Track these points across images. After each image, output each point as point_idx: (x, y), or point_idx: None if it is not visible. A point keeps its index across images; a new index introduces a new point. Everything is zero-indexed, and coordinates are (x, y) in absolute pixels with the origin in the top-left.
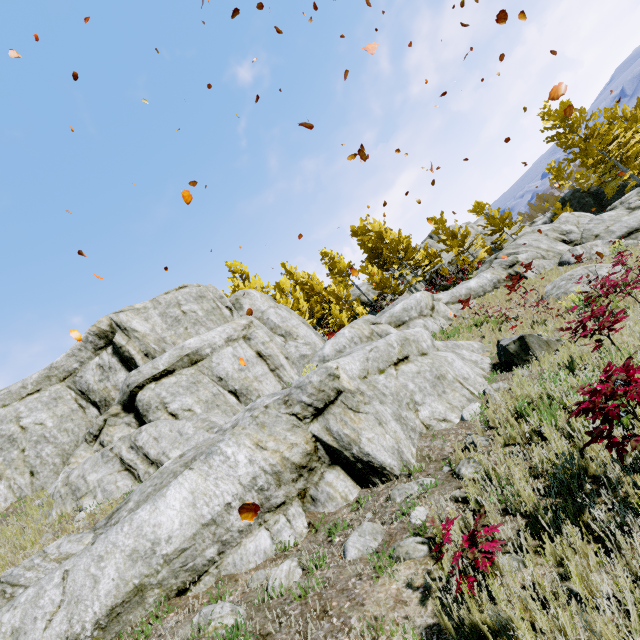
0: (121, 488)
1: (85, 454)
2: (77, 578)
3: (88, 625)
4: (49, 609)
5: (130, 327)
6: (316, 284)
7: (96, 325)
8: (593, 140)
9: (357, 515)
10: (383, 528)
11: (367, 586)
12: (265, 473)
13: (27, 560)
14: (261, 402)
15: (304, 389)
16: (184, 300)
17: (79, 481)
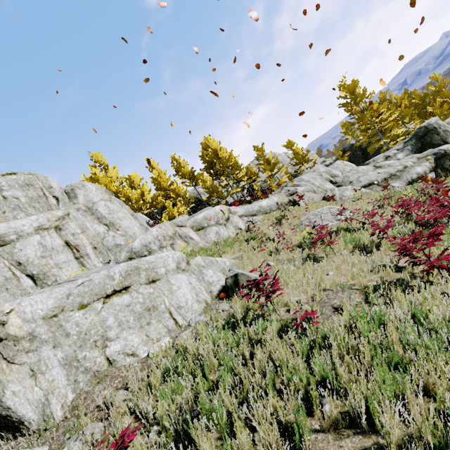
0: None
1: None
2: None
3: None
4: None
5: None
6: (163, 181)
7: None
8: (366, 113)
9: None
10: None
11: None
12: None
13: None
14: None
15: None
16: (8, 186)
17: None
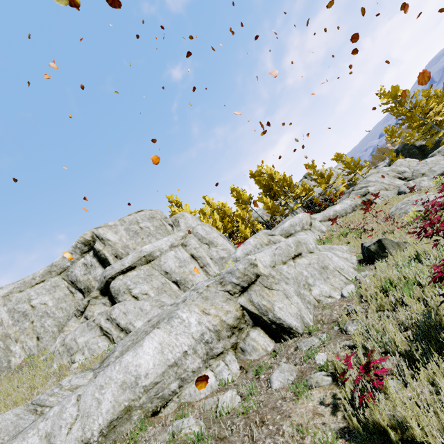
0: (101, 347)
1: (75, 324)
2: (87, 400)
3: (95, 433)
4: (69, 420)
5: (105, 238)
6: (227, 210)
7: (83, 236)
8: (416, 110)
9: (275, 360)
10: (296, 367)
11: (291, 405)
12: (209, 331)
13: (49, 390)
14: (201, 284)
15: (233, 274)
16: (141, 220)
17: (72, 343)
